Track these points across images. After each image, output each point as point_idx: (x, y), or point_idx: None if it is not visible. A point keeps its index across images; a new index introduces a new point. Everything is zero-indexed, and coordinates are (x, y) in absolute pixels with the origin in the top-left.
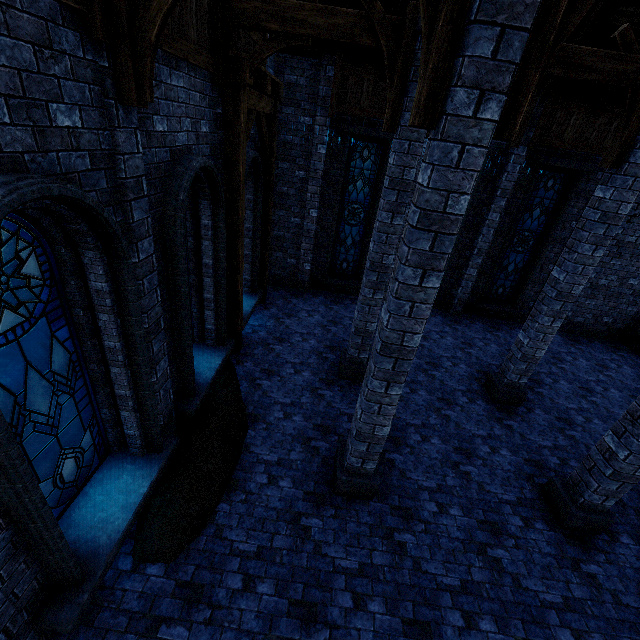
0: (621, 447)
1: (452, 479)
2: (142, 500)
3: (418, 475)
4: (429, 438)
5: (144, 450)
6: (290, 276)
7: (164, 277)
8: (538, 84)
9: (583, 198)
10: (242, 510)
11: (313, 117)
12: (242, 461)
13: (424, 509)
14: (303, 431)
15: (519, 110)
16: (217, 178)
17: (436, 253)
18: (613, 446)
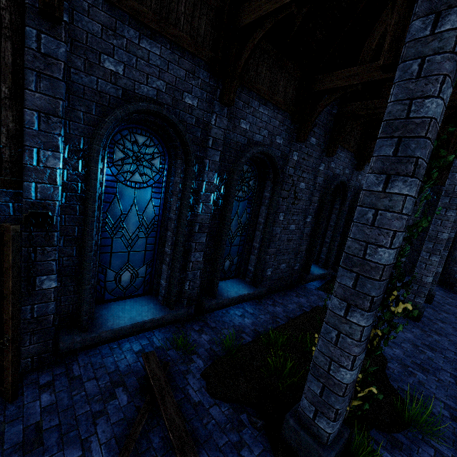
0: None
1: None
2: (321, 274)
3: (453, 332)
4: None
5: (322, 266)
6: None
7: (345, 217)
8: None
9: None
10: None
11: None
12: None
13: (451, 338)
14: None
15: None
16: None
17: (451, 203)
18: None
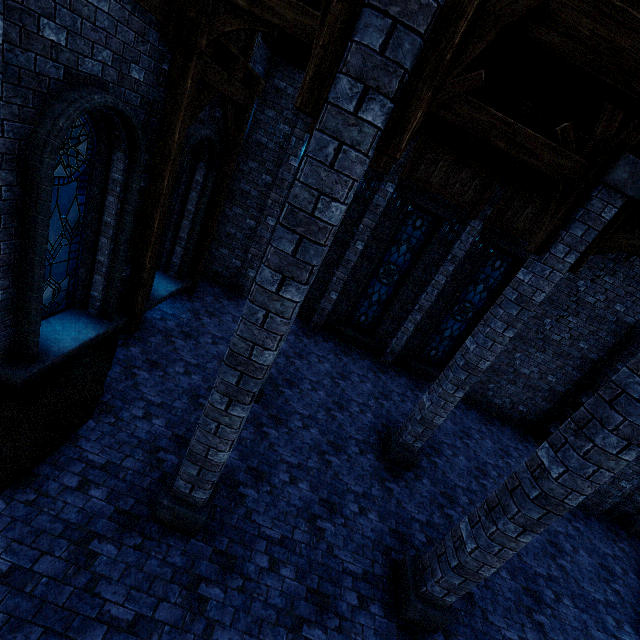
0: (471, 538)
1: (302, 533)
2: None
3: (265, 520)
4: (298, 481)
5: None
6: (231, 277)
7: (17, 208)
8: (431, 105)
9: None
10: (20, 513)
11: (293, 128)
12: (59, 454)
13: (252, 561)
14: (156, 438)
15: (407, 126)
16: (136, 131)
17: (299, 260)
18: (465, 535)
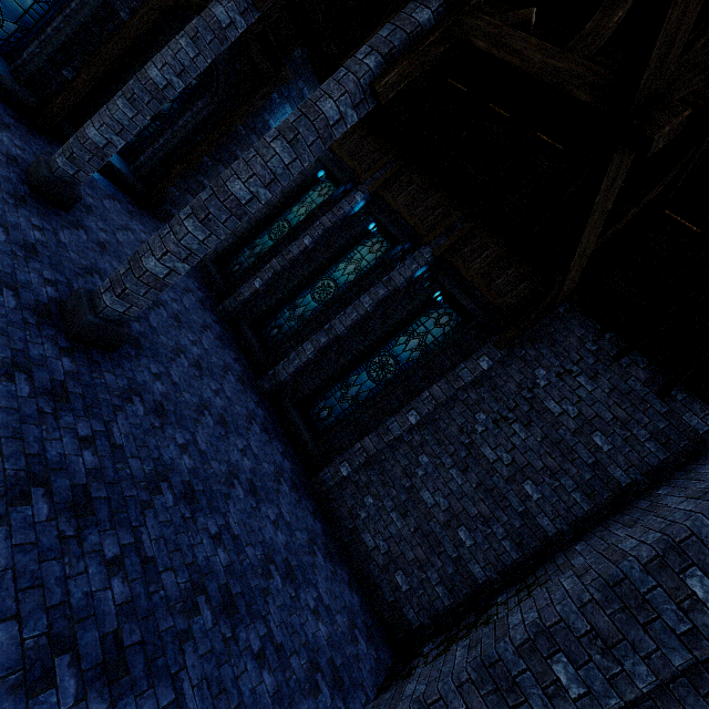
0: None
1: None
2: None
3: None
4: None
5: None
6: None
7: None
8: None
9: (463, 355)
10: None
11: None
12: None
13: None
14: None
15: None
16: None
17: None
18: None
